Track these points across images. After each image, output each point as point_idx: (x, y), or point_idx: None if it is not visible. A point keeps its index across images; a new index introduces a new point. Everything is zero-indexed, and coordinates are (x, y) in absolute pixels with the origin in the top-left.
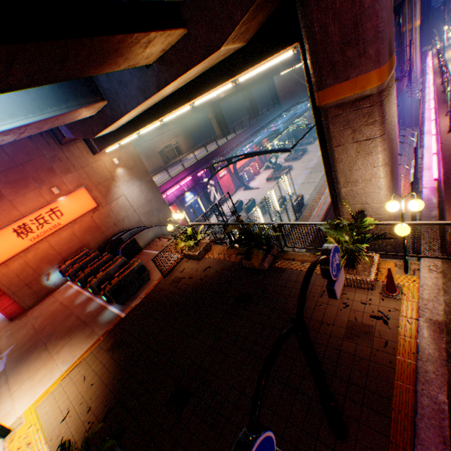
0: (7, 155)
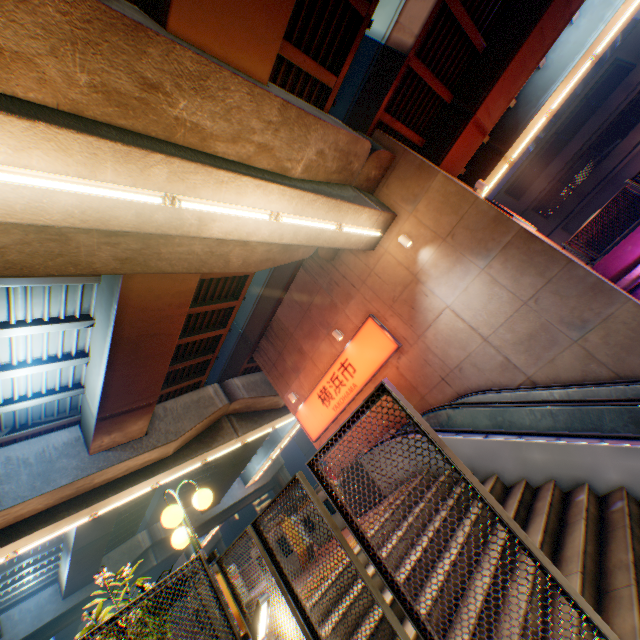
0: (296, 303)
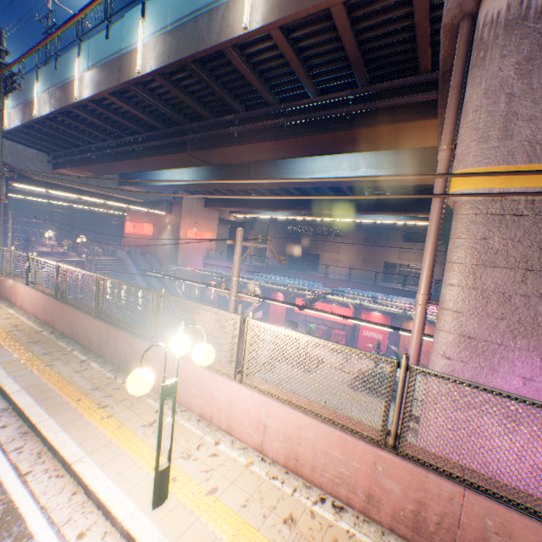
0: None
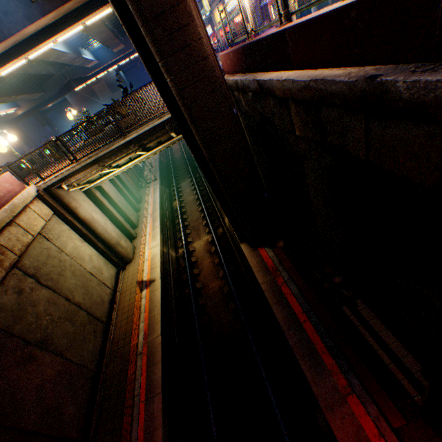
0: None
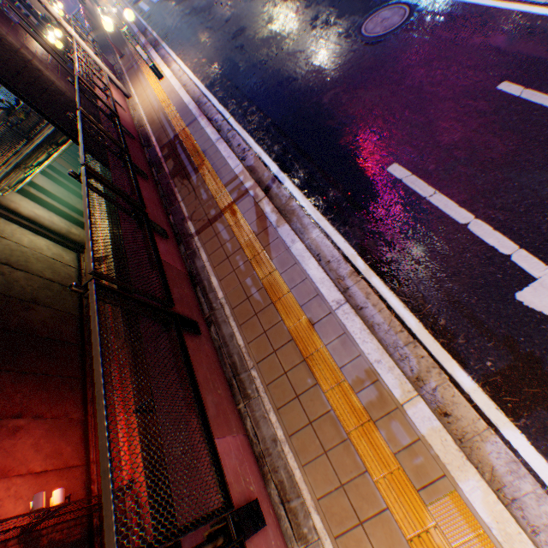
0: None
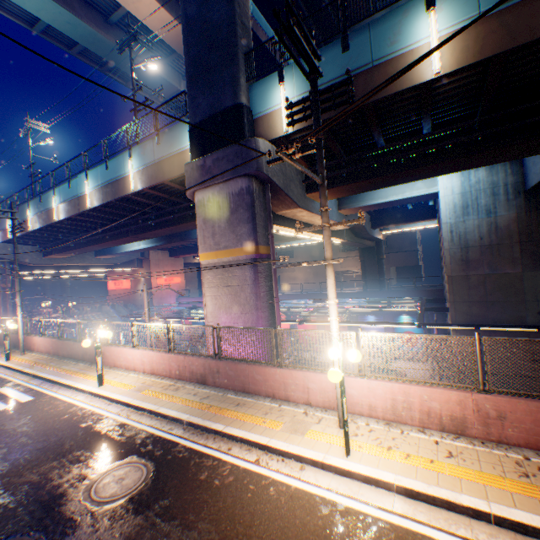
0: None
